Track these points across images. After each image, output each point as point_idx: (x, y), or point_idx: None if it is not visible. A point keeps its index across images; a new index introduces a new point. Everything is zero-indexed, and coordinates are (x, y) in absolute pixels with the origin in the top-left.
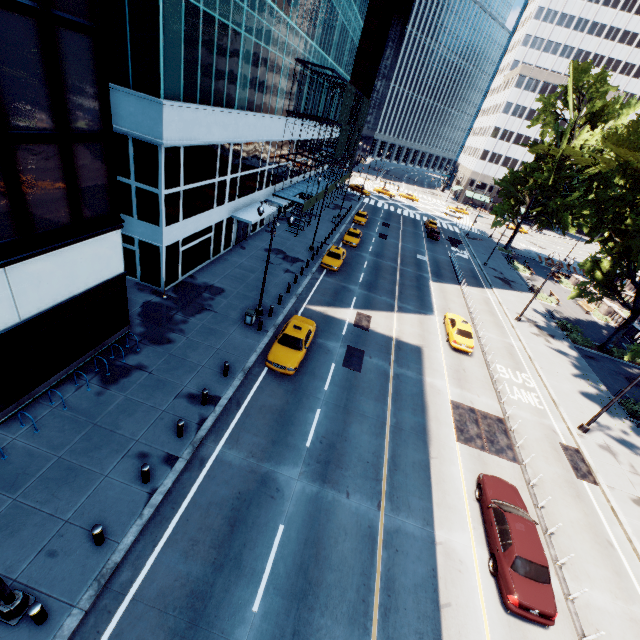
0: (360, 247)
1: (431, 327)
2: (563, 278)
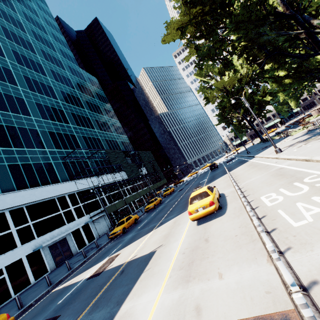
0: (159, 205)
1: (184, 218)
2: (308, 118)
